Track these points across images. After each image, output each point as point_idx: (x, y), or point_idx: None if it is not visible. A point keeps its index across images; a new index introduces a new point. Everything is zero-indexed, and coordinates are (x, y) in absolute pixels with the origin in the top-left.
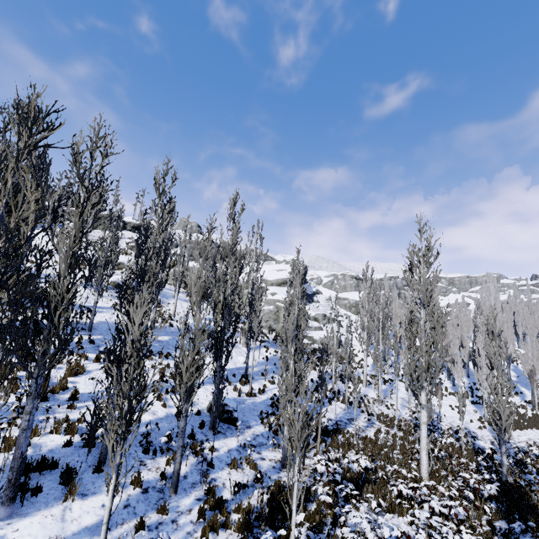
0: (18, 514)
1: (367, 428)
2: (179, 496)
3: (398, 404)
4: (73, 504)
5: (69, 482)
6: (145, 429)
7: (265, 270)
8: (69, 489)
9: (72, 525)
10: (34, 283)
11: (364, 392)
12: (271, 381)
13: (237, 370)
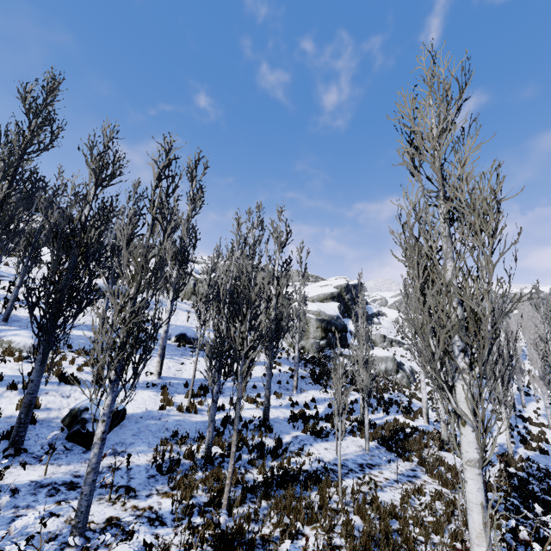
0: None
1: (395, 483)
2: None
3: (487, 453)
4: None
5: None
6: None
7: (308, 288)
8: None
9: None
10: None
11: (421, 430)
12: (249, 399)
13: (203, 381)
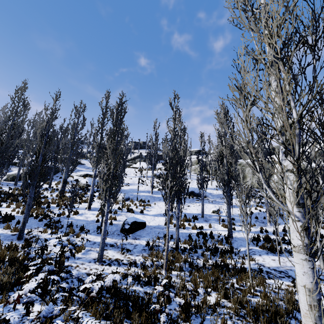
0: None
1: None
2: (18, 242)
3: None
4: None
5: (0, 221)
6: (69, 220)
7: None
8: None
9: None
10: None
11: None
12: (224, 225)
13: (197, 215)
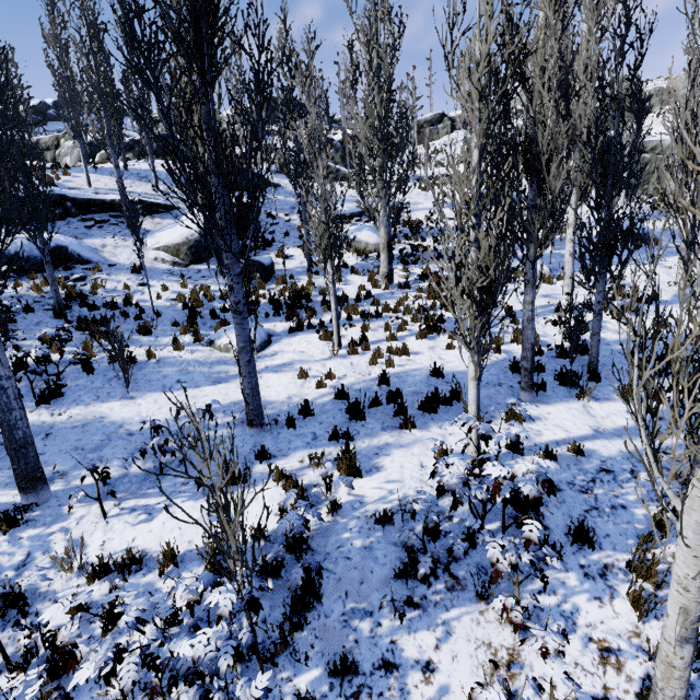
0: (537, 401)
1: None
2: None
3: None
4: (590, 405)
5: (572, 383)
6: (619, 347)
7: None
8: (579, 389)
9: (605, 422)
10: (407, 211)
11: None
12: None
13: None
